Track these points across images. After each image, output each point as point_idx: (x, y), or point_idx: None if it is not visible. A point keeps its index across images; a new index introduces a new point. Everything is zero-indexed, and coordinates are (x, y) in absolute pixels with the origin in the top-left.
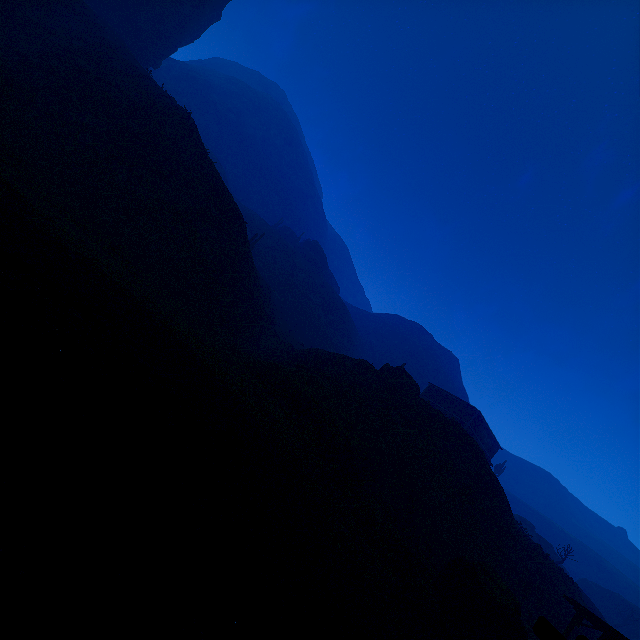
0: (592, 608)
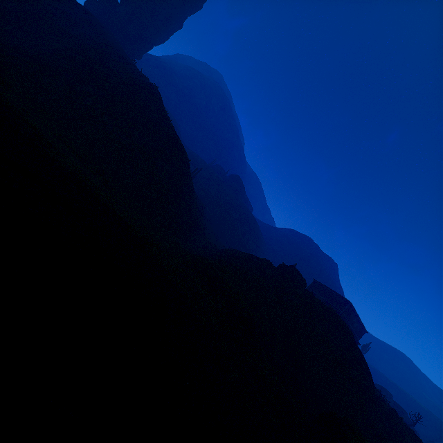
0: None
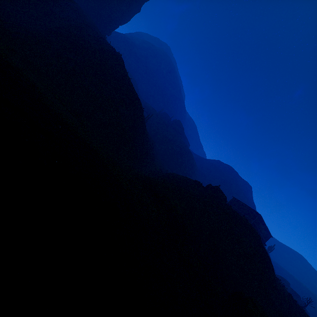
0: None
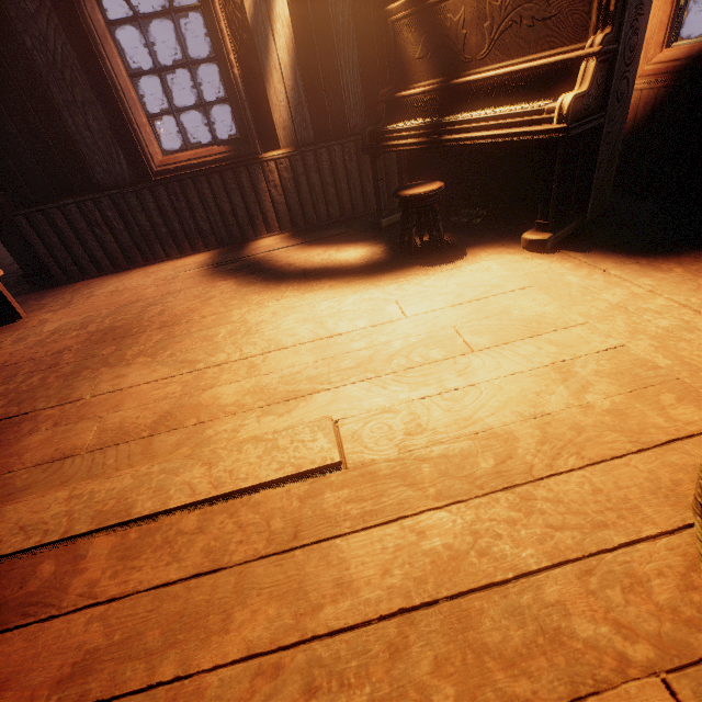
0: None
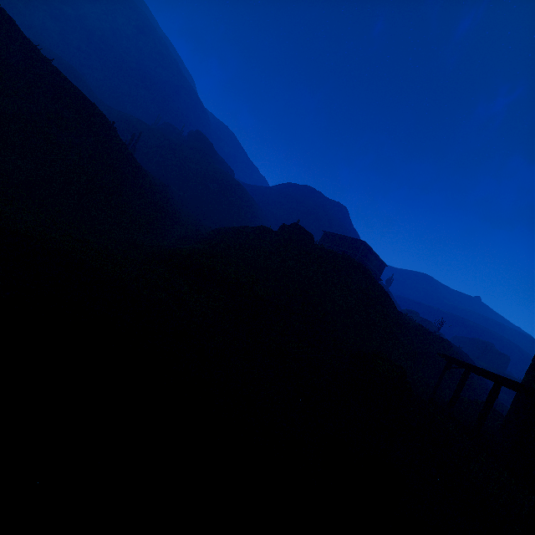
0: (460, 353)
